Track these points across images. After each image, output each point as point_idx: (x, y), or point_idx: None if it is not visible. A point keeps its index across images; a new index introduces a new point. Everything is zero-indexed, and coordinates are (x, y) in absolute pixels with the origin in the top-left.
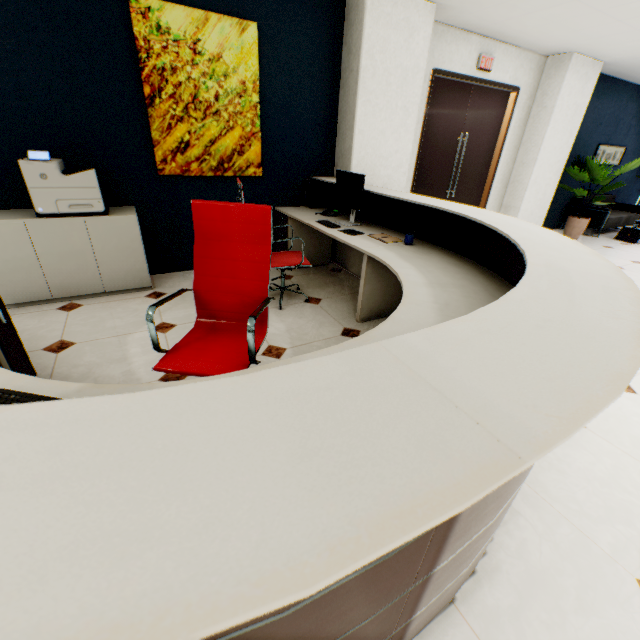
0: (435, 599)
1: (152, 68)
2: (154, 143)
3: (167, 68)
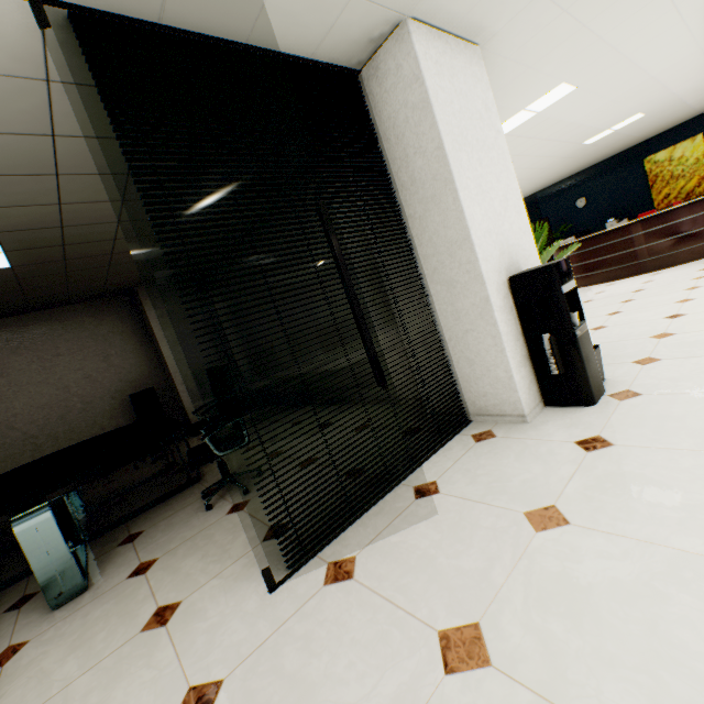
0: (645, 261)
1: (651, 176)
2: (652, 201)
3: (657, 173)
